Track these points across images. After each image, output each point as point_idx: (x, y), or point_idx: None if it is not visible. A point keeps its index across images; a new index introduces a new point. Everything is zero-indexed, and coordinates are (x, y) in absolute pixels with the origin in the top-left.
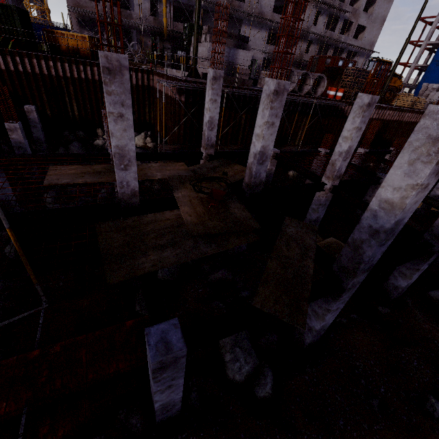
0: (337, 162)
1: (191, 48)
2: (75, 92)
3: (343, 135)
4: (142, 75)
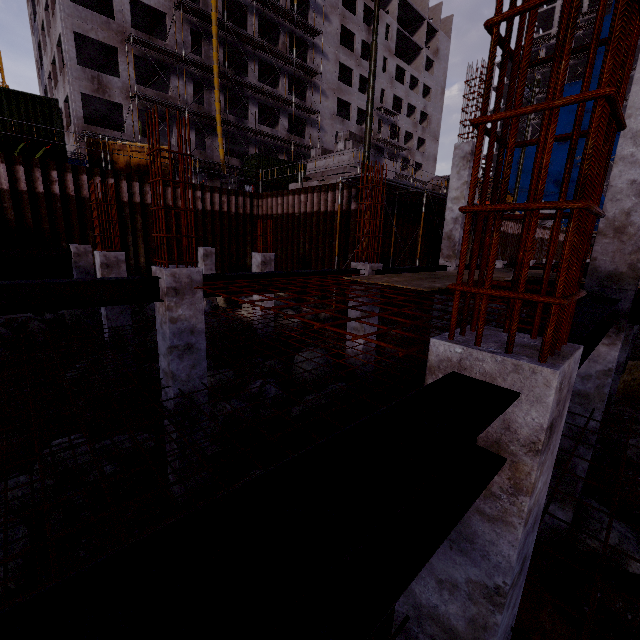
0: None
1: (309, 164)
2: (143, 226)
3: None
4: (243, 199)
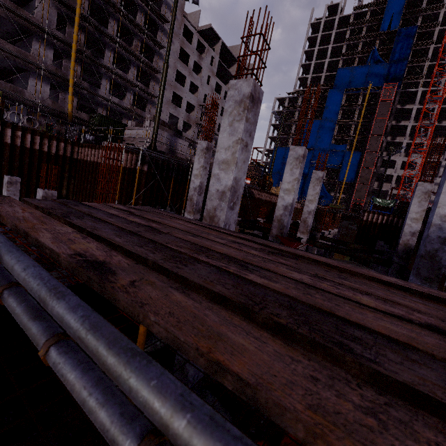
0: (308, 219)
1: (126, 130)
2: None
3: (308, 199)
4: (65, 145)
